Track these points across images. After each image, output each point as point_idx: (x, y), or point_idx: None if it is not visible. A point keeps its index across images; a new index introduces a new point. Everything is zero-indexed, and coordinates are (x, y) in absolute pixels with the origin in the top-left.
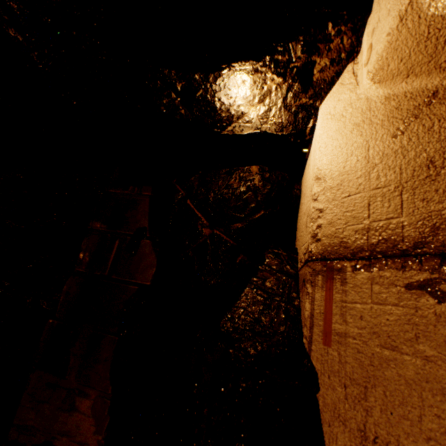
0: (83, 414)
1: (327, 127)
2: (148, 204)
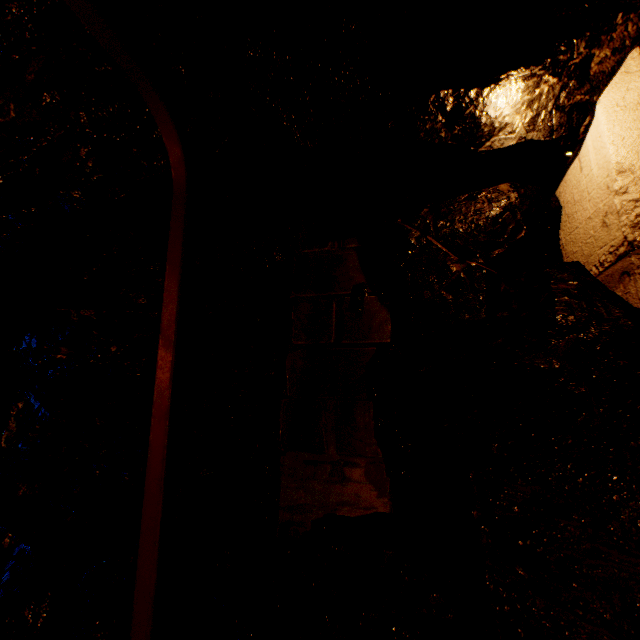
0: (358, 483)
1: (617, 120)
2: (357, 258)
